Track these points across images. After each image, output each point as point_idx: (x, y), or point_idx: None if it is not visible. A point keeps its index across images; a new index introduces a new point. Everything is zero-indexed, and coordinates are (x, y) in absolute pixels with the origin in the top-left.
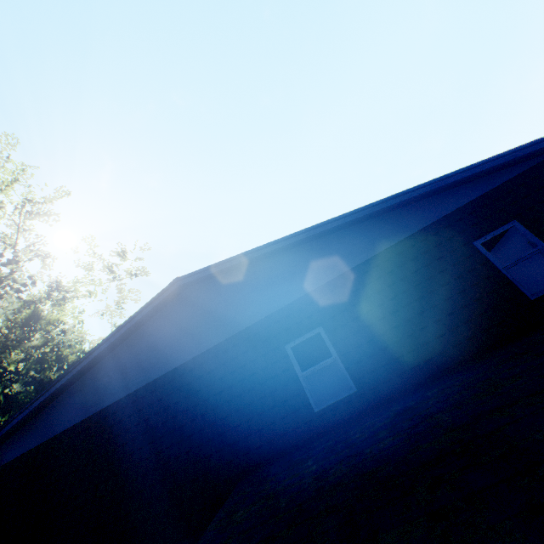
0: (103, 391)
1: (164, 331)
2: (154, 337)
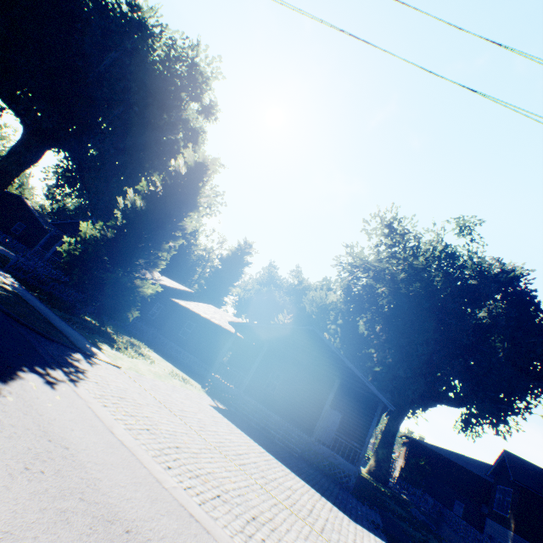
0: (460, 461)
1: (480, 466)
2: (477, 464)
